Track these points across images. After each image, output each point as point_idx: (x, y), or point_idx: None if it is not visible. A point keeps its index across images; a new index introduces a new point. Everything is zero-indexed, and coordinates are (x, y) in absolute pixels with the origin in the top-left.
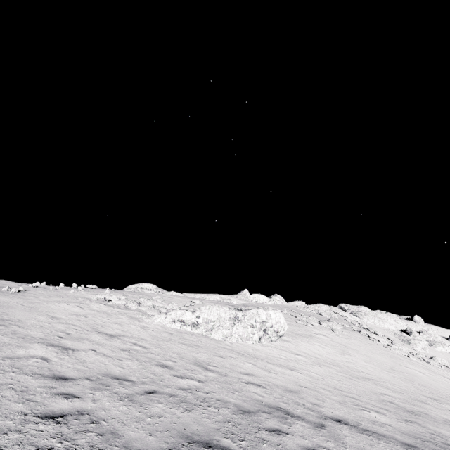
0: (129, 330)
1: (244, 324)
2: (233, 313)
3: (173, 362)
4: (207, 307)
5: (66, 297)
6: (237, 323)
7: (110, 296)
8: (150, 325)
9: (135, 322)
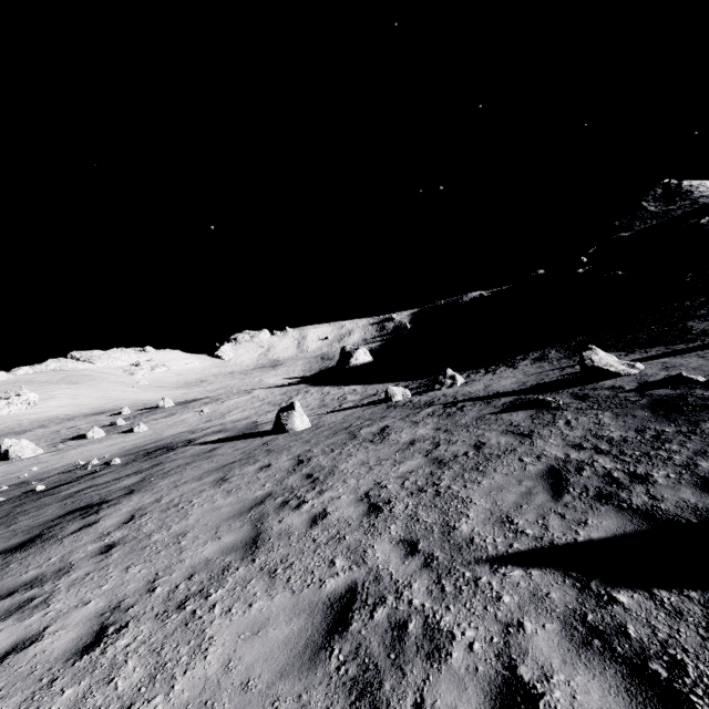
0: None
1: (16, 404)
2: (6, 401)
3: (8, 423)
4: None
5: None
6: (12, 405)
7: None
8: None
9: None
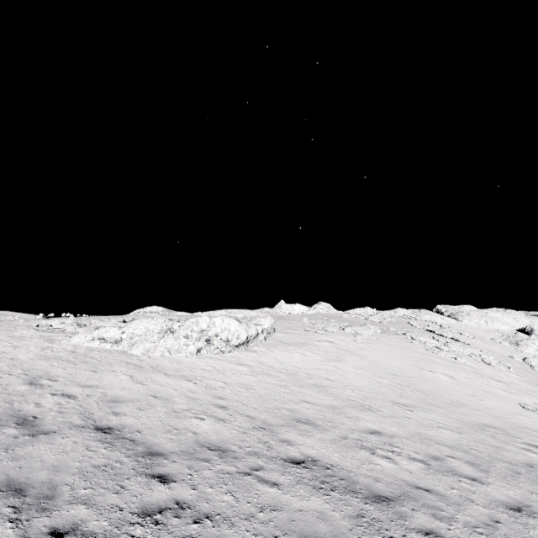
0: (16, 351)
1: (176, 335)
2: (169, 324)
3: None
4: (137, 321)
5: (3, 327)
6: (167, 335)
7: (51, 321)
8: (59, 346)
9: (44, 344)
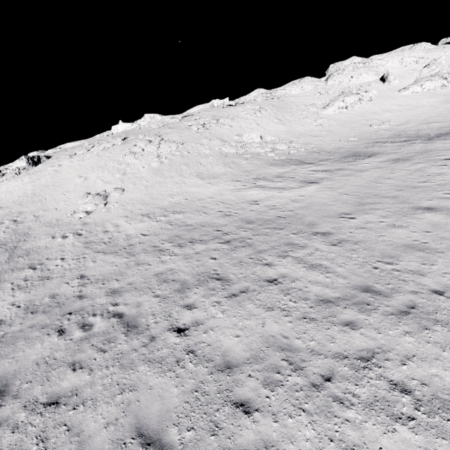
0: None
1: None
2: None
3: None
4: None
5: None
6: None
7: None
8: None
9: None
